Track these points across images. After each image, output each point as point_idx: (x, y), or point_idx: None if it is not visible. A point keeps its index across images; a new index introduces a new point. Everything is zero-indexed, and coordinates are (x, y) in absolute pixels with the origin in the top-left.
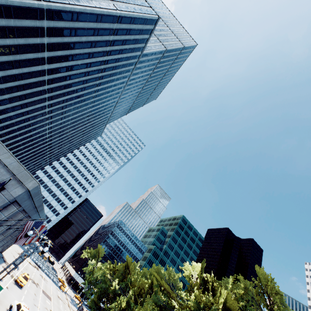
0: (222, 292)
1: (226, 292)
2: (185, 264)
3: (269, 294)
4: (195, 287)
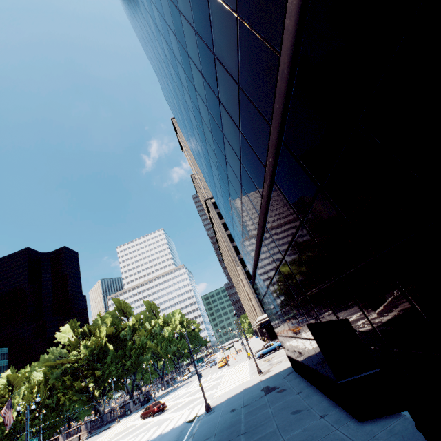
0: (102, 330)
1: (106, 328)
2: (58, 335)
3: (124, 309)
4: (81, 342)
